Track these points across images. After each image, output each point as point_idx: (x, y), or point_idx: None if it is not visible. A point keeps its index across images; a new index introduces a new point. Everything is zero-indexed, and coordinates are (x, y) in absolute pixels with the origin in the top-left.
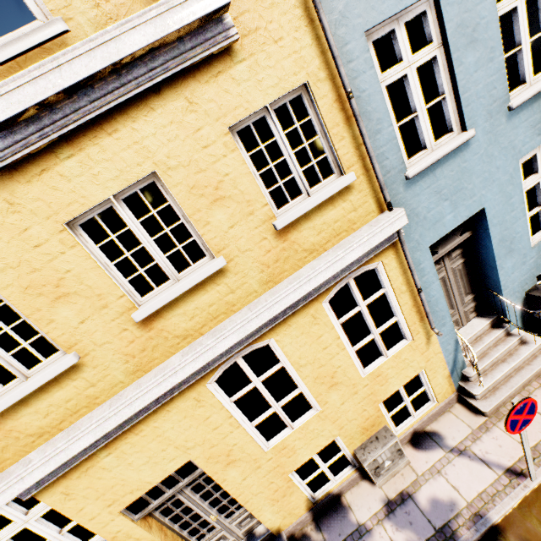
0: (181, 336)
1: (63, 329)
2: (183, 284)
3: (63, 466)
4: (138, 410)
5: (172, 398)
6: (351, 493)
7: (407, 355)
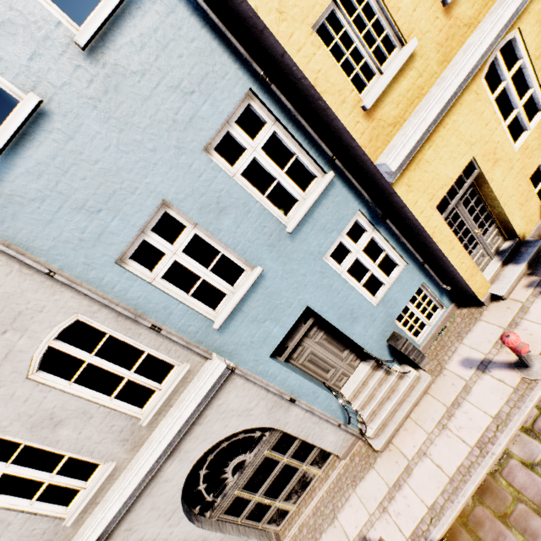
0: (466, 26)
1: (404, 18)
2: None
3: (412, 150)
4: (460, 82)
5: (462, 91)
6: None
7: None
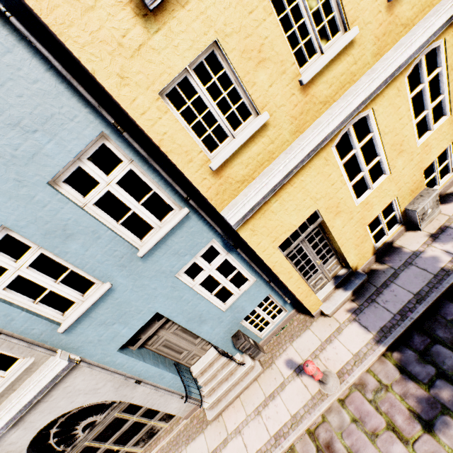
0: (322, 103)
1: (260, 92)
2: (333, 50)
3: (256, 205)
4: (305, 155)
5: (313, 157)
6: (399, 240)
7: (445, 129)
